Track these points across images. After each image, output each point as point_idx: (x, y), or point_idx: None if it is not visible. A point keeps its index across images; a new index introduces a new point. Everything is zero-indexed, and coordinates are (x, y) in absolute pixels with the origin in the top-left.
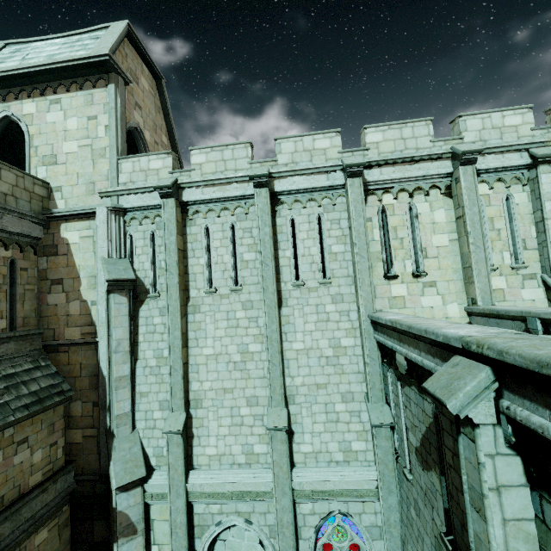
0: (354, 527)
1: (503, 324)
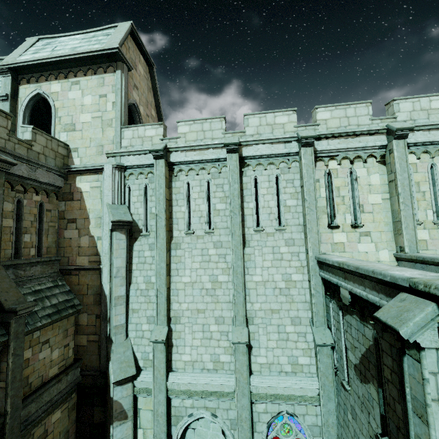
0: (298, 425)
1: (427, 268)
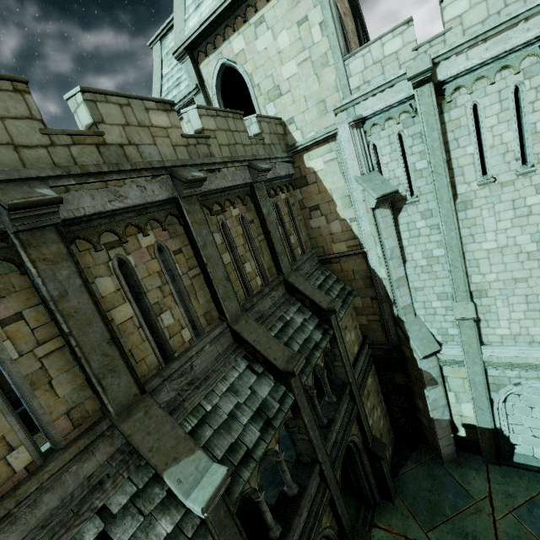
0: None
1: None
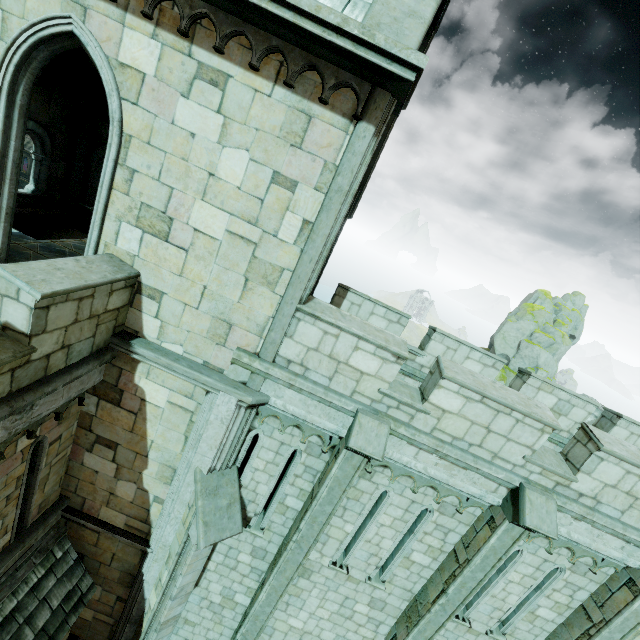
0: None
1: None
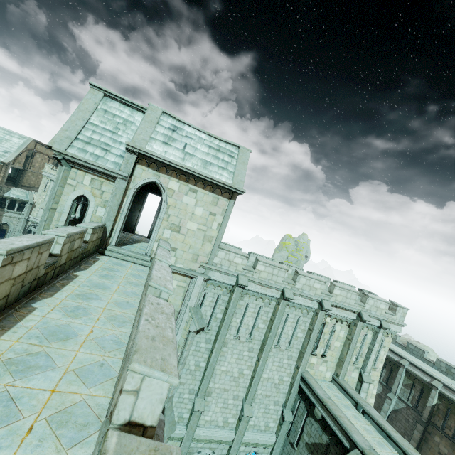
0: None
1: (347, 396)
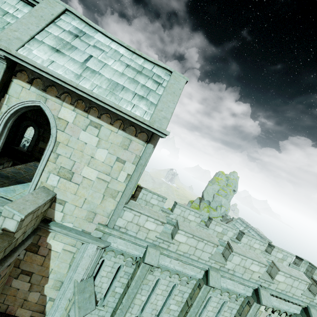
0: None
1: None
